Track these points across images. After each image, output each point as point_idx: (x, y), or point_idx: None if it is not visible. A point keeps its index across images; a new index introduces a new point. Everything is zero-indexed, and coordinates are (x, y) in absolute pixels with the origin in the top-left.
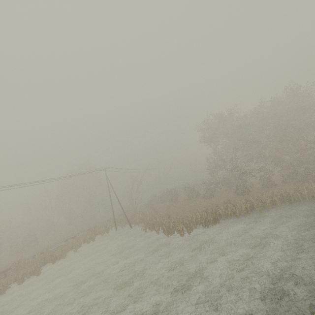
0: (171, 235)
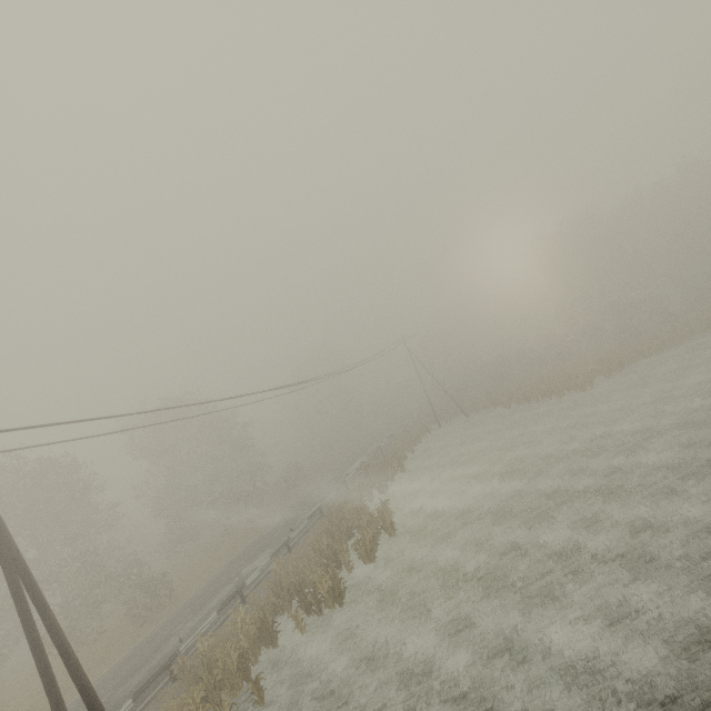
0: (563, 396)
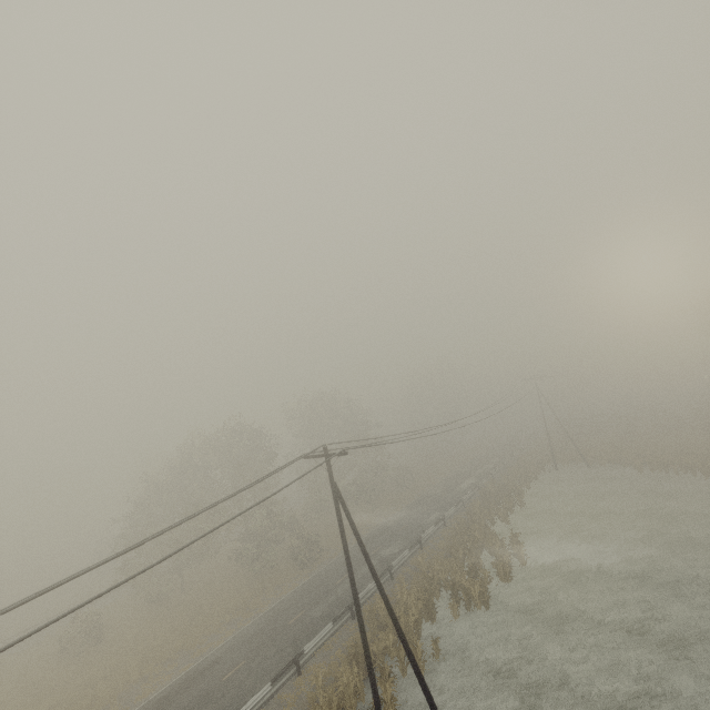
0: None
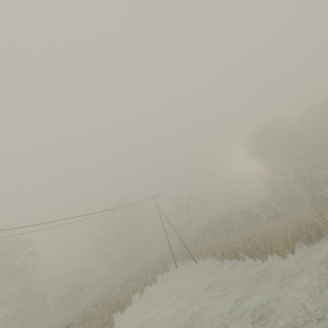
0: (266, 259)
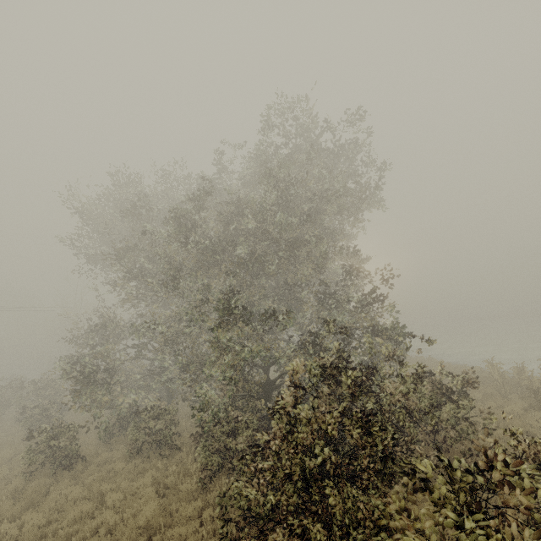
0: None
